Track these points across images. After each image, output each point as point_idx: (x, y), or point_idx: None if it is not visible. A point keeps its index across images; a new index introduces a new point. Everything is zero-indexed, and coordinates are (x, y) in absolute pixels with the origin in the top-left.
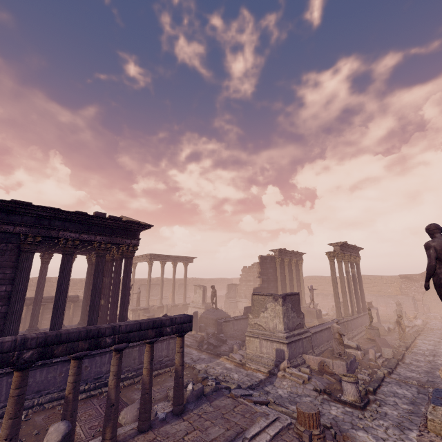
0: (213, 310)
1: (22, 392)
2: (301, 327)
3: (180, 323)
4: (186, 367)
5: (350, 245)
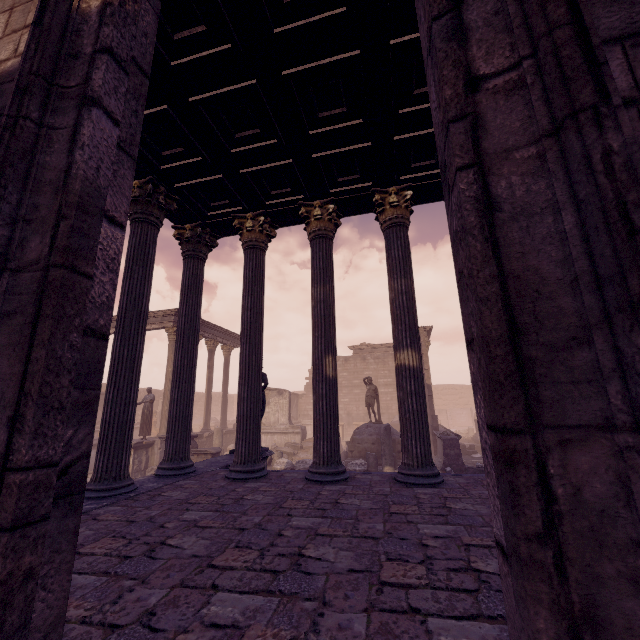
0: (381, 425)
1: None
2: None
3: None
4: None
5: None
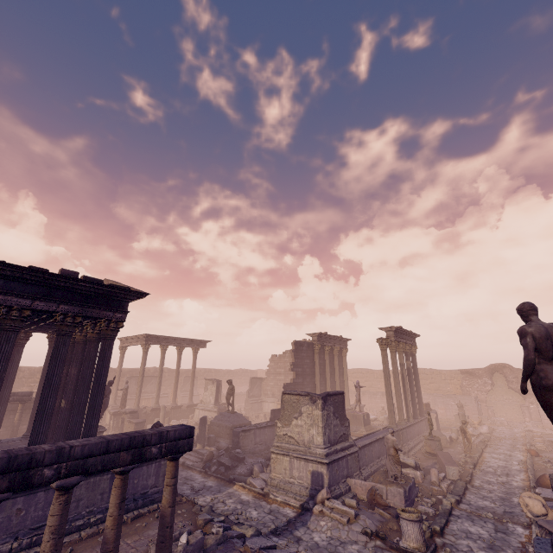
0: (228, 414)
1: None
2: (345, 438)
3: (174, 439)
4: (183, 501)
5: (405, 331)
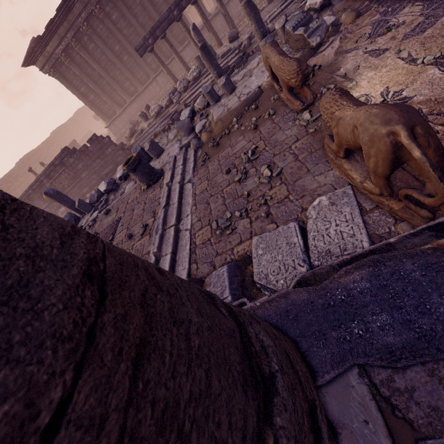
0: None
1: (187, 29)
2: None
3: None
4: None
5: None
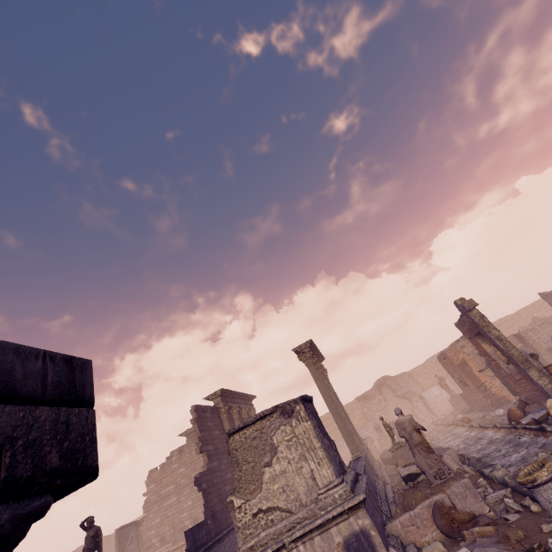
0: None
1: None
2: (343, 469)
3: None
4: None
5: (316, 348)
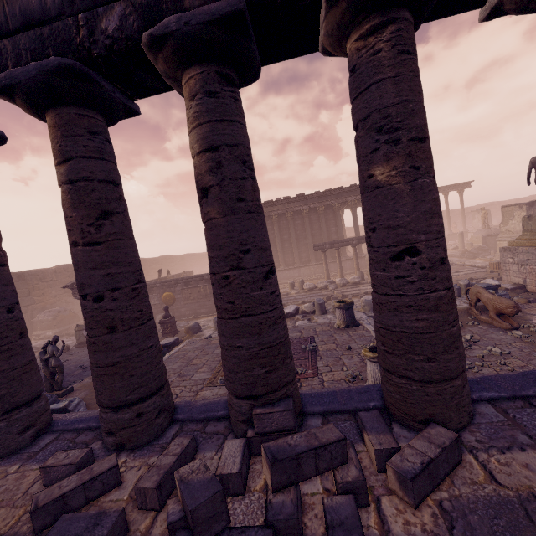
0: (483, 230)
1: (356, 253)
2: None
3: None
4: None
5: None
